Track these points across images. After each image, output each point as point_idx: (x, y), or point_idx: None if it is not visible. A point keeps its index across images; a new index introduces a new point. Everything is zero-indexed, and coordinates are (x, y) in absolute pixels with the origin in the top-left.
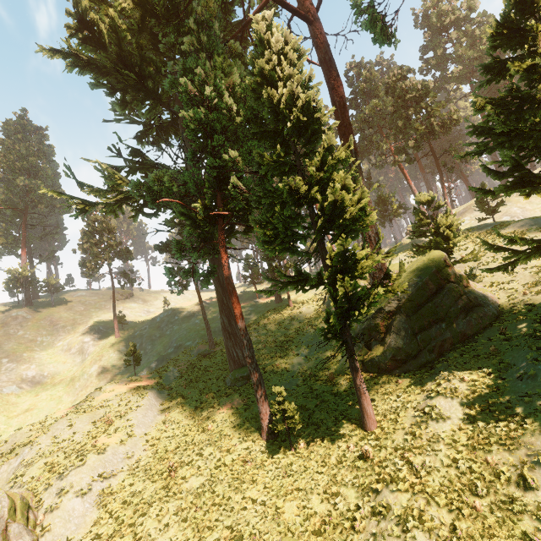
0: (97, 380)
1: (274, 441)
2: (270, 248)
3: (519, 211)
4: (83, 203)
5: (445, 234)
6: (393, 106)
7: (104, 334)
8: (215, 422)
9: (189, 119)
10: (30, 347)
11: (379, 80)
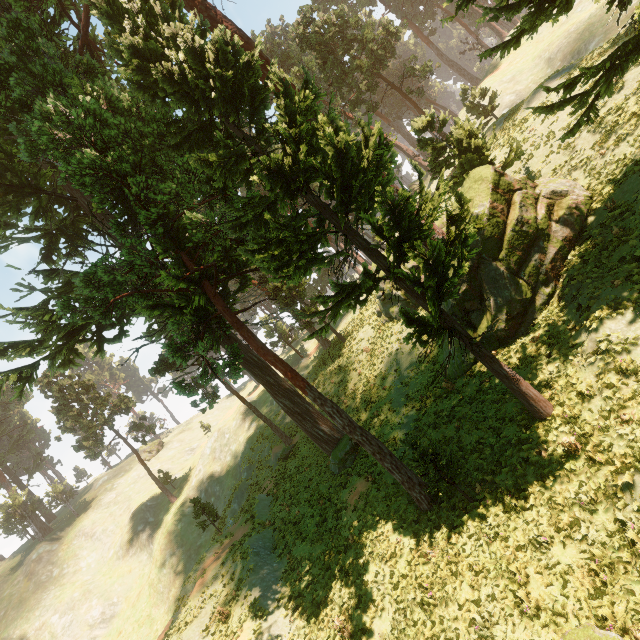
0: (181, 566)
1: (440, 505)
2: (290, 271)
3: (513, 97)
4: (16, 373)
5: (472, 146)
6: (318, 58)
7: (156, 508)
8: (353, 528)
9: (78, 173)
10: (76, 581)
11: (285, 47)
